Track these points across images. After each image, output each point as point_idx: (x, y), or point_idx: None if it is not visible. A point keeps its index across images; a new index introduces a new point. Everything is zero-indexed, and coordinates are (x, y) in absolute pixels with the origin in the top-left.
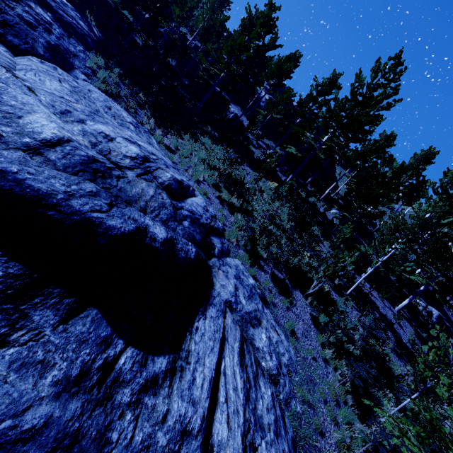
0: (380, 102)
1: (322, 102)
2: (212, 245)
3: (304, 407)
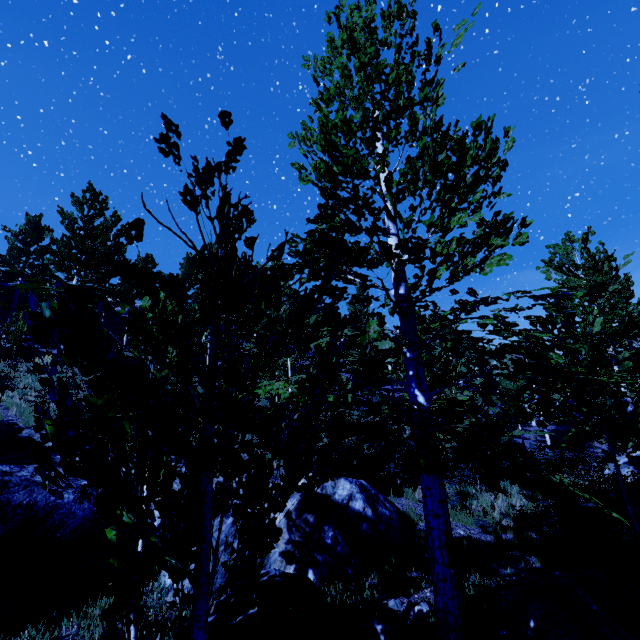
0: (107, 230)
1: (39, 250)
2: (11, 423)
3: None
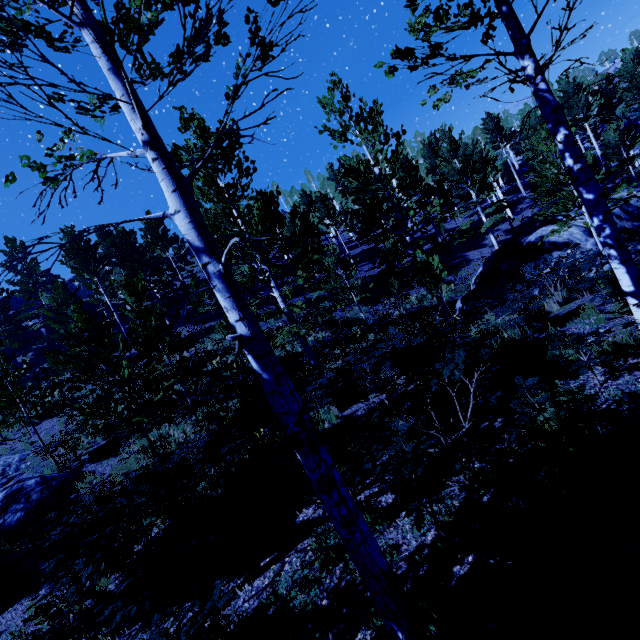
0: None
1: None
2: None
3: (34, 459)
